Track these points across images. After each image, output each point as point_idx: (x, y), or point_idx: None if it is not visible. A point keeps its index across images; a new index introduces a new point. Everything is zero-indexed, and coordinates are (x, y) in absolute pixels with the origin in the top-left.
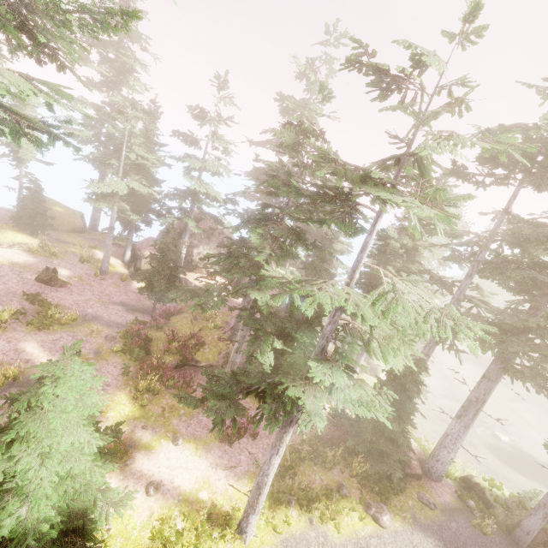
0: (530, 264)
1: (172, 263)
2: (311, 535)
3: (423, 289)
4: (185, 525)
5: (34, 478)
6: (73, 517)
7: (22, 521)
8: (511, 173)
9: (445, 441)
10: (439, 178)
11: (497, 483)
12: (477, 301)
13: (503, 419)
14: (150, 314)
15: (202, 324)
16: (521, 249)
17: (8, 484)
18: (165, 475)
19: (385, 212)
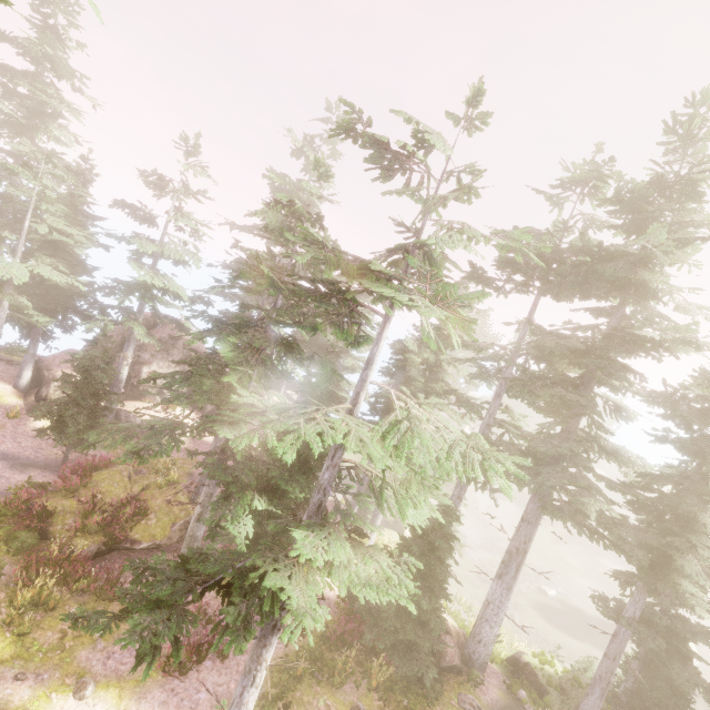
0: (557, 380)
1: (101, 388)
2: None
3: (450, 414)
4: None
5: None
6: None
7: None
8: (530, 279)
9: (487, 612)
10: (459, 283)
11: (549, 657)
12: (508, 426)
13: (547, 572)
14: (57, 470)
15: (148, 481)
16: (547, 364)
17: None
18: None
19: (390, 314)
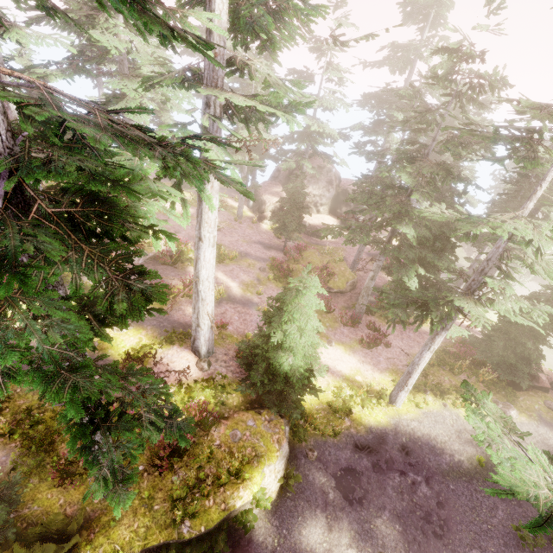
0: None
1: (301, 205)
2: (445, 413)
3: None
4: (351, 393)
5: (297, 342)
6: (305, 370)
7: (292, 365)
8: None
9: None
10: None
11: None
12: None
13: None
14: (281, 251)
15: (327, 258)
16: None
17: (285, 344)
18: (329, 363)
19: None
